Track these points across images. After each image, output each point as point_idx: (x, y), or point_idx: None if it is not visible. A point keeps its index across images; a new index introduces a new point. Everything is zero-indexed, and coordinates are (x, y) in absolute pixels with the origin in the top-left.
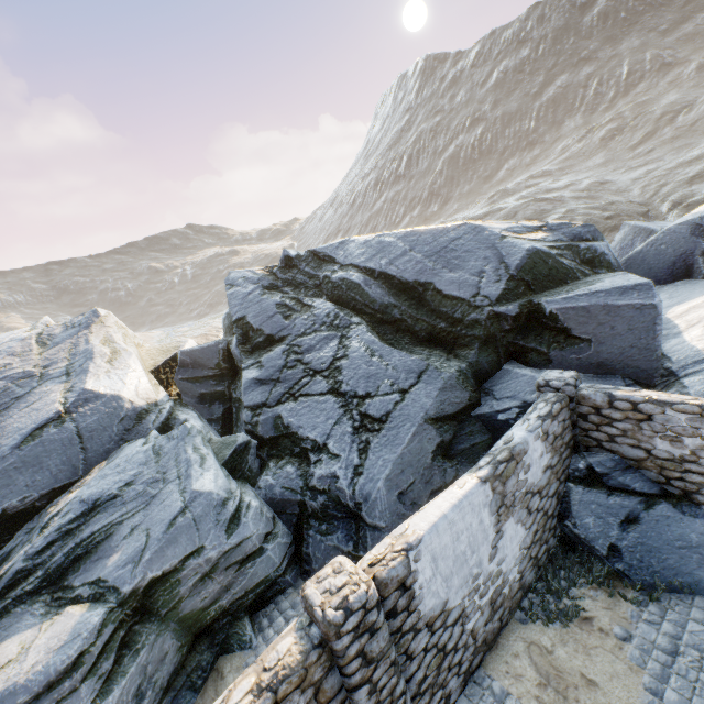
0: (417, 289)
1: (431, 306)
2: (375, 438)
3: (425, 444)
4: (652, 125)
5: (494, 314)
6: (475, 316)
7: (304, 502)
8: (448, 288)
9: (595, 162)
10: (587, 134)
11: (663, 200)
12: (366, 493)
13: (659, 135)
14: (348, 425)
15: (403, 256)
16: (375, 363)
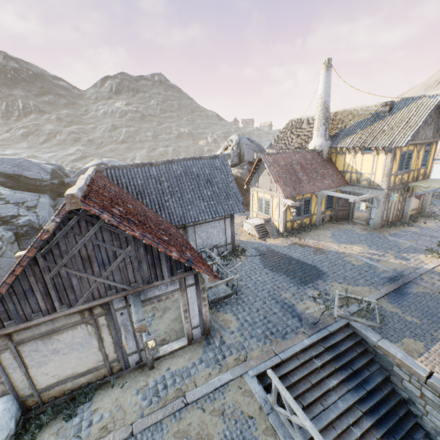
0: (15, 177)
1: (25, 182)
2: (37, 210)
3: (52, 210)
4: (47, 136)
5: (52, 183)
6: (46, 183)
7: (18, 232)
8: (31, 176)
9: (24, 146)
10: (11, 130)
11: (67, 166)
12: (44, 220)
13: (52, 141)
14: (23, 209)
15: (1, 166)
16: (19, 195)
